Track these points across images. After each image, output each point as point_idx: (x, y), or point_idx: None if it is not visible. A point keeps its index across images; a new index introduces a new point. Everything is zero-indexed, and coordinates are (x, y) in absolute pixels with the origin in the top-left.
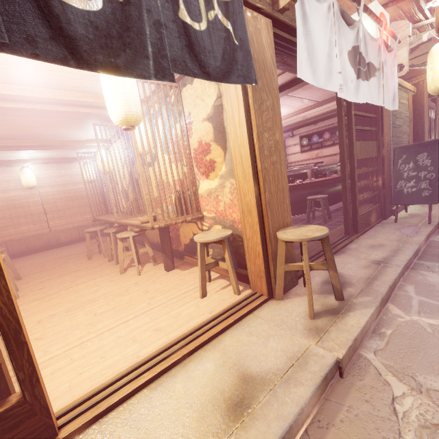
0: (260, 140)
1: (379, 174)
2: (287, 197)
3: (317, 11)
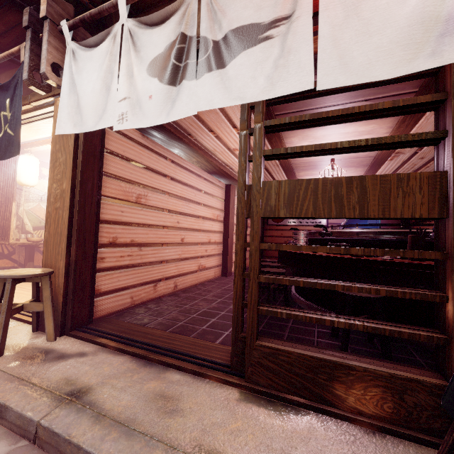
0: (50, 190)
1: (449, 278)
2: (64, 242)
3: (91, 58)
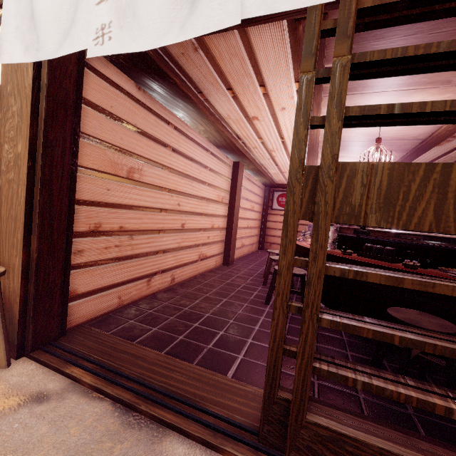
0: (0, 152)
1: None
2: (21, 231)
3: None
